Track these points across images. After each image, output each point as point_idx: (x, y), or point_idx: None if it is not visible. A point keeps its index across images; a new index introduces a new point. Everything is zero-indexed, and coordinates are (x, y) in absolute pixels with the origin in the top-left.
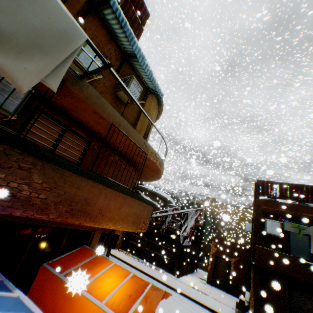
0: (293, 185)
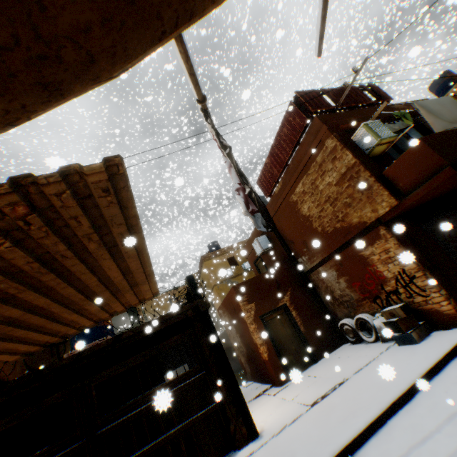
0: (336, 89)
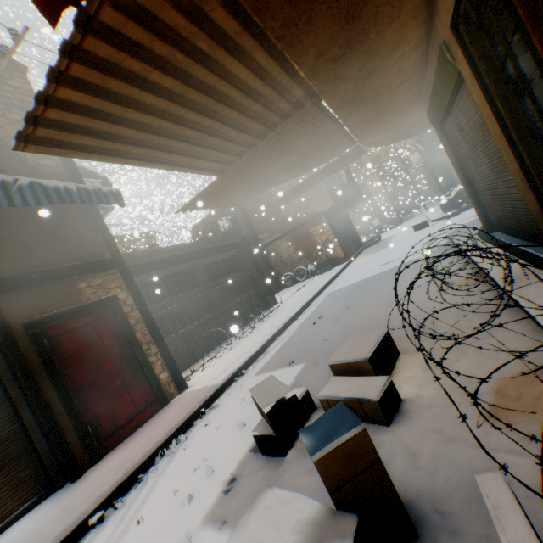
0: None
